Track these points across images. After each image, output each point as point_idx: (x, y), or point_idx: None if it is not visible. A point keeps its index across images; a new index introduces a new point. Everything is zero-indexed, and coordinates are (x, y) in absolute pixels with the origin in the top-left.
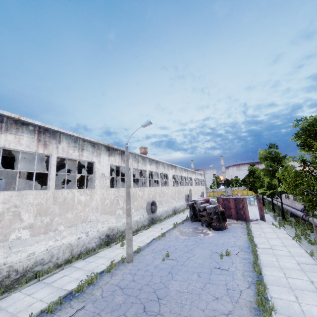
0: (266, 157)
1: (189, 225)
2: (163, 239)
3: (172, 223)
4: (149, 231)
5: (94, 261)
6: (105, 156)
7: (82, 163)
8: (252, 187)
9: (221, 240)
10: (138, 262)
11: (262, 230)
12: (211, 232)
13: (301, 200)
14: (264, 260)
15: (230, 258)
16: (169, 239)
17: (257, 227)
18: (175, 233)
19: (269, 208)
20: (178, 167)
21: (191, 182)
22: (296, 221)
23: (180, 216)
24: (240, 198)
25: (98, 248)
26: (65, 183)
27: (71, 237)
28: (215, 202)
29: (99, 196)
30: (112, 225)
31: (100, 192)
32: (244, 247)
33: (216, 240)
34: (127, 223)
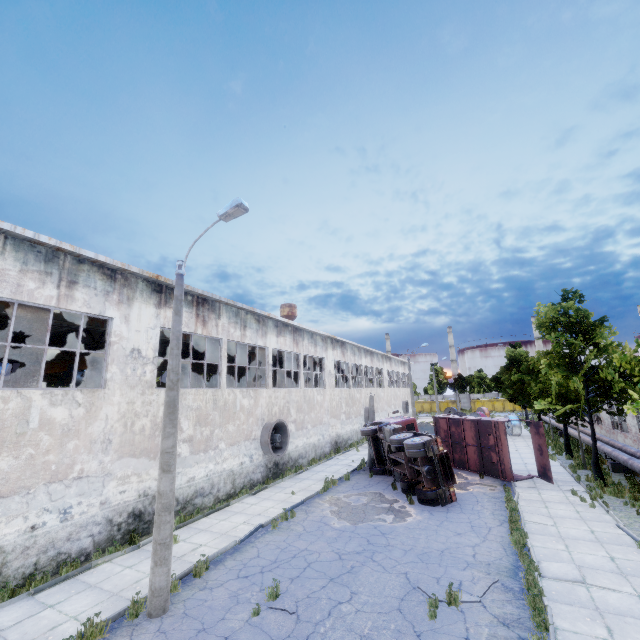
0: (553, 322)
1: (364, 485)
2: (284, 527)
3: (324, 477)
4: (261, 499)
5: (58, 604)
6: (148, 305)
7: (92, 322)
8: (517, 395)
9: (437, 541)
10: (181, 617)
11: (547, 510)
12: (413, 510)
13: (633, 430)
14: (569, 635)
15: (460, 615)
16: (301, 530)
17: (534, 498)
18: (321, 507)
19: (557, 445)
20: (349, 344)
21: (381, 378)
22: (634, 485)
23: (348, 459)
24: (489, 422)
25: (97, 554)
26: (2, 371)
27: (4, 526)
28: (432, 426)
29: (119, 408)
30: (155, 484)
31: (123, 398)
32: (502, 570)
33: (425, 538)
34: (158, 492)
